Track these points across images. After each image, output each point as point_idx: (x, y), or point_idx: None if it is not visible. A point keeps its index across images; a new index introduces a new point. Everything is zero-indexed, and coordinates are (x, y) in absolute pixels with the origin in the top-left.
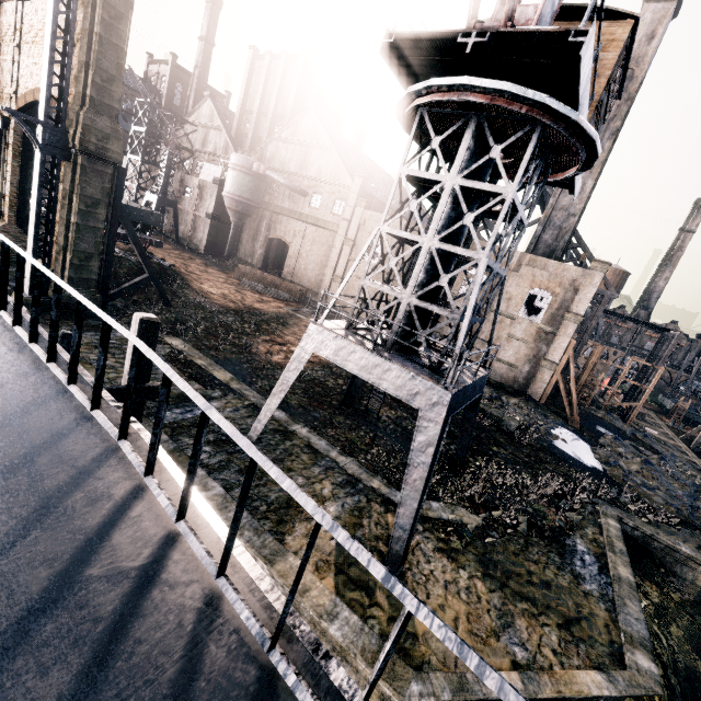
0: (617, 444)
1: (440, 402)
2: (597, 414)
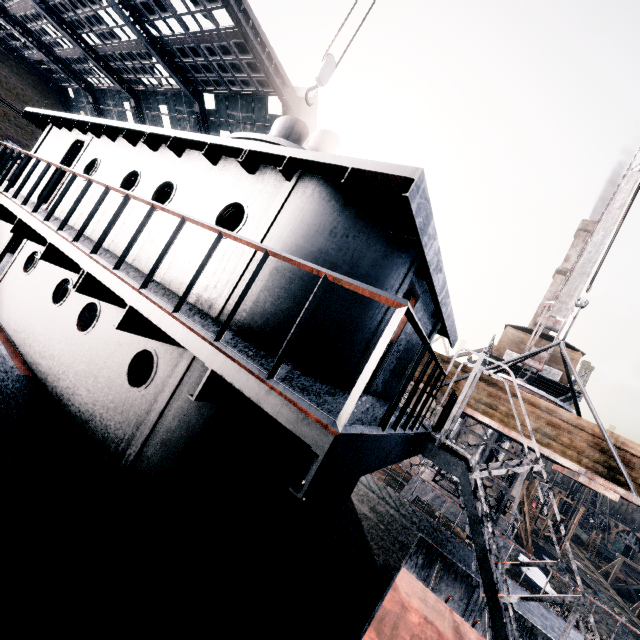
0: (562, 575)
1: (505, 546)
2: (539, 542)
